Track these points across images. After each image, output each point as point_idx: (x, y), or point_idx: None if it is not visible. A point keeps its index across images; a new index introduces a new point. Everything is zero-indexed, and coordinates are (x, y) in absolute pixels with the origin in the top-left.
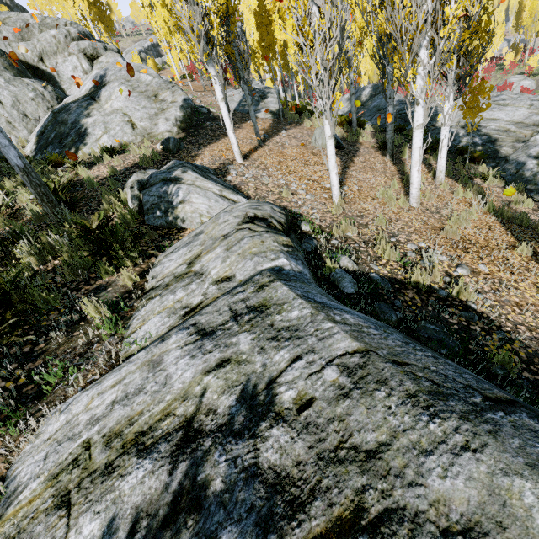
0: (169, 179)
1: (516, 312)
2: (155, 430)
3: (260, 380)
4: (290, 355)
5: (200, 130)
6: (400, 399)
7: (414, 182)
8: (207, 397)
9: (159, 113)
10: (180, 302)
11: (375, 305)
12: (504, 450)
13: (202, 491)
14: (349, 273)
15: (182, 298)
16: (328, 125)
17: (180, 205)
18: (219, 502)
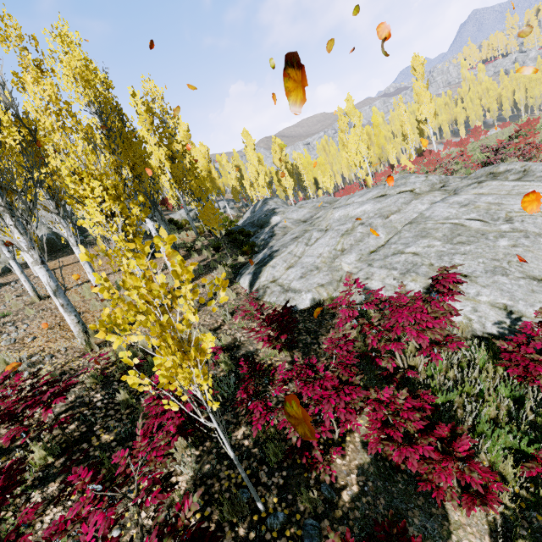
0: None
1: None
2: None
3: None
4: None
5: (54, 253)
6: None
7: (91, 280)
8: None
9: None
10: None
11: None
12: None
13: None
14: None
15: None
16: (5, 253)
17: None
18: None
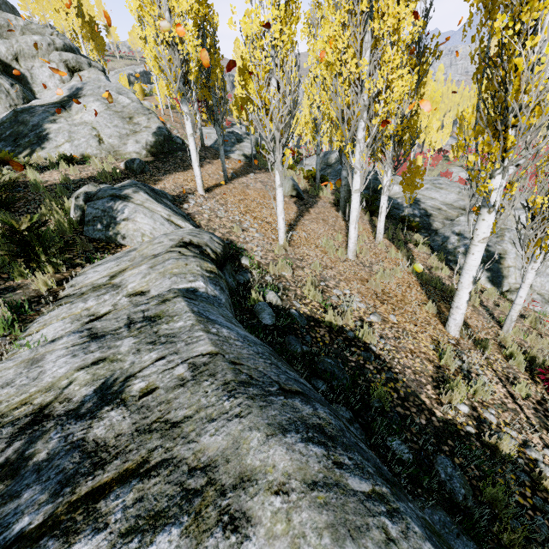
0: (118, 196)
1: (408, 358)
2: (6, 417)
3: (123, 374)
4: (157, 356)
5: (169, 158)
6: (217, 386)
7: (352, 237)
8: (70, 388)
9: (131, 134)
10: (88, 310)
11: (286, 337)
12: (260, 415)
13: (25, 462)
14: (272, 307)
15: (91, 307)
16: (279, 176)
17: (124, 221)
18: (36, 469)
